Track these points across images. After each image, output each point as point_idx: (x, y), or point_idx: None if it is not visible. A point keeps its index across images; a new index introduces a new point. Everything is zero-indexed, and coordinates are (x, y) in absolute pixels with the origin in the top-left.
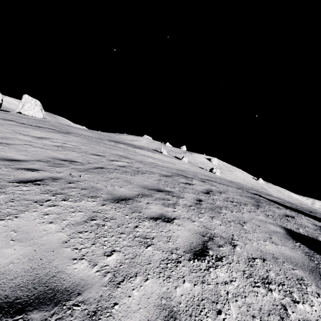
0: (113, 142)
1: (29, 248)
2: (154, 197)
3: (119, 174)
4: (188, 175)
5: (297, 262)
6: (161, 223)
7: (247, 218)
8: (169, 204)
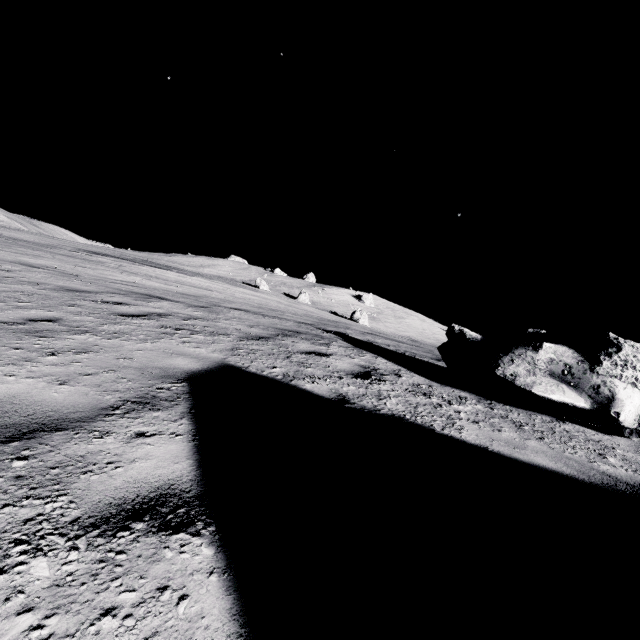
0: (85, 253)
1: None
2: None
3: None
4: (179, 299)
5: (19, 410)
6: None
7: (131, 348)
8: None
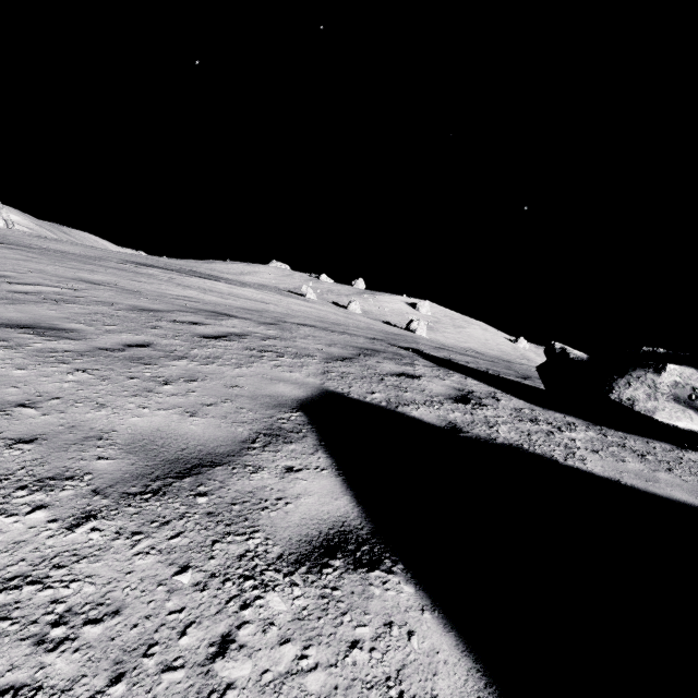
0: (132, 265)
1: None
2: None
3: None
4: (245, 315)
5: (172, 445)
6: None
7: (232, 374)
8: None
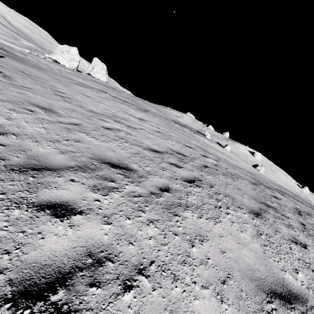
0: (178, 125)
1: (251, 252)
2: (272, 214)
3: (224, 177)
4: (264, 183)
5: None
6: (302, 249)
7: None
8: (287, 225)
